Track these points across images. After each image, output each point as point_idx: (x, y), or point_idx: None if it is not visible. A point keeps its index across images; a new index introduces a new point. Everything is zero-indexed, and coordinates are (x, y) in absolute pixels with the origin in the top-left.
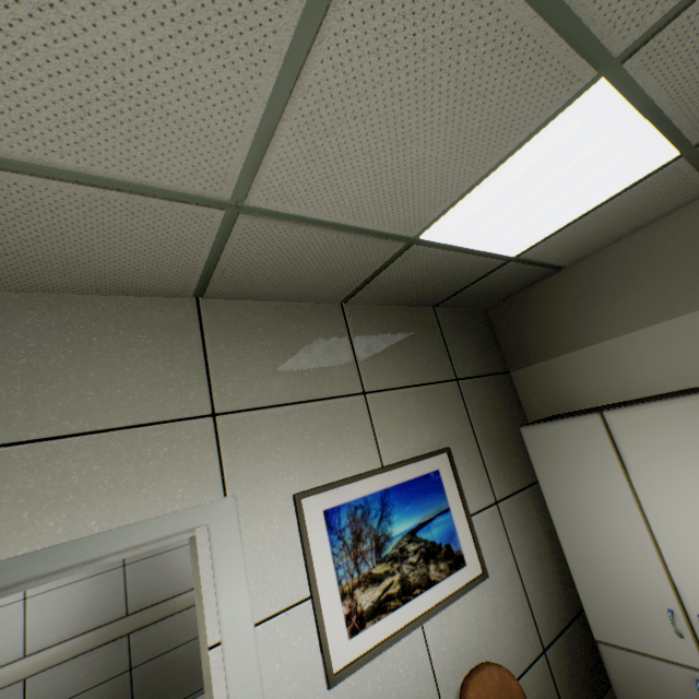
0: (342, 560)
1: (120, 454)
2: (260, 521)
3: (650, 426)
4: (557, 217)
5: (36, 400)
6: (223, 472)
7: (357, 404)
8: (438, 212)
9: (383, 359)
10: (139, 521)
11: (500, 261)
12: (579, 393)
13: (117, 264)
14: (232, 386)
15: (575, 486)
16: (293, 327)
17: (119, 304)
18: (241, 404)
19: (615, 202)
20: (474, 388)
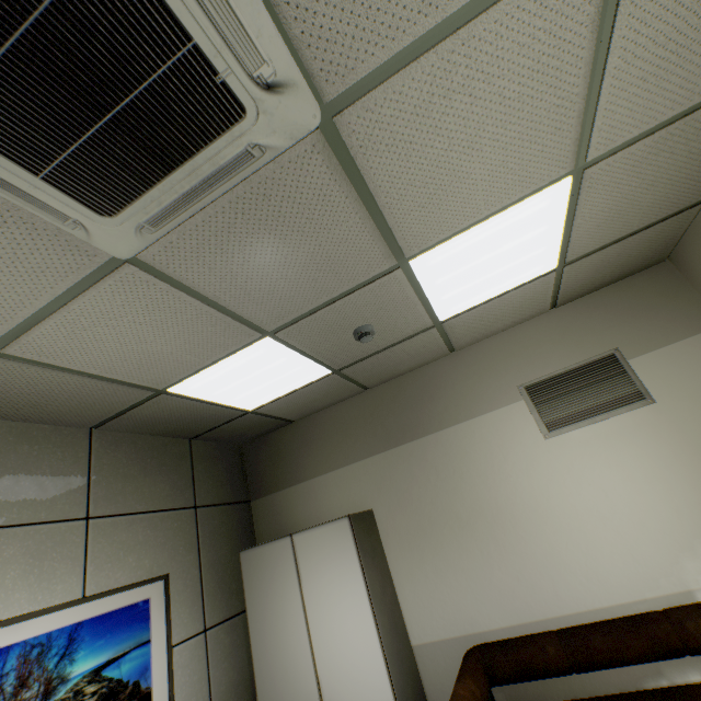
0: None
1: None
2: None
3: (316, 544)
4: (273, 391)
5: None
6: None
7: (76, 529)
8: (180, 377)
9: (122, 485)
10: None
11: (241, 412)
12: (294, 520)
13: None
14: None
15: (269, 602)
16: (25, 447)
17: None
18: None
19: (308, 388)
20: (212, 515)
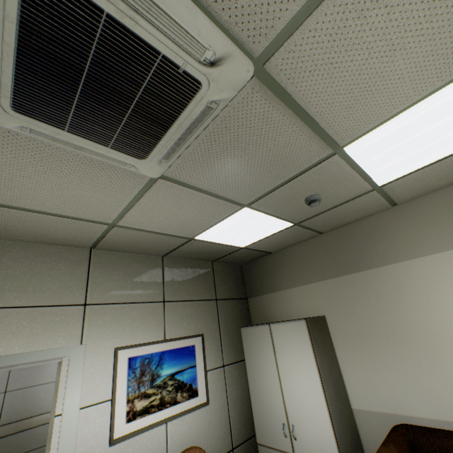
0: (132, 383)
1: (37, 318)
2: (95, 358)
3: (284, 332)
4: (255, 237)
5: (6, 289)
6: (83, 332)
7: (159, 307)
8: (199, 232)
9: (178, 286)
10: (38, 350)
11: (238, 248)
12: (273, 313)
13: (59, 236)
14: (97, 291)
15: (257, 359)
16: (135, 265)
17: (54, 249)
18: (100, 301)
19: (278, 234)
20: (225, 305)
